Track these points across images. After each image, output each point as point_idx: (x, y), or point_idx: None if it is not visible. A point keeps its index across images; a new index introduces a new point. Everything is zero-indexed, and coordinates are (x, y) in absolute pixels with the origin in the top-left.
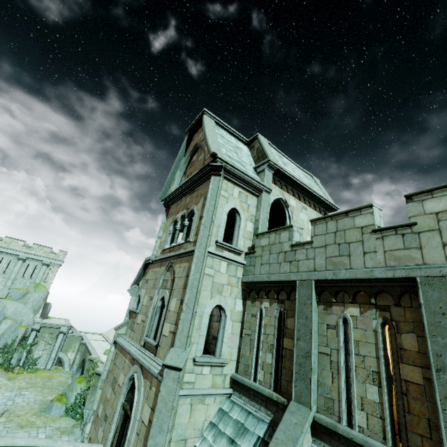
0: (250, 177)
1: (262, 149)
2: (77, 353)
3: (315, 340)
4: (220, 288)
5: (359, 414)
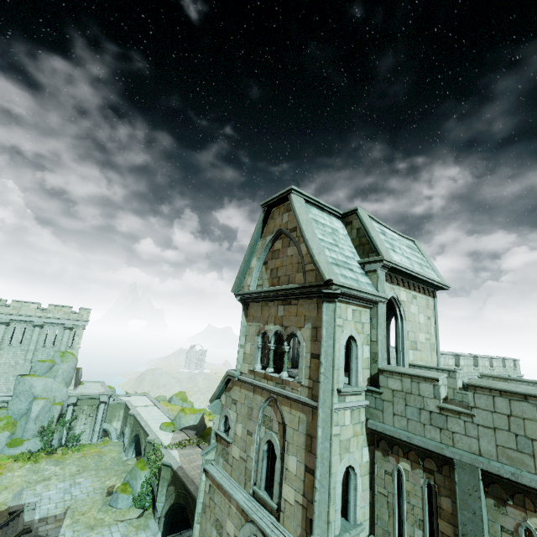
0: (366, 293)
1: (368, 234)
2: (123, 422)
3: None
4: (347, 445)
5: None
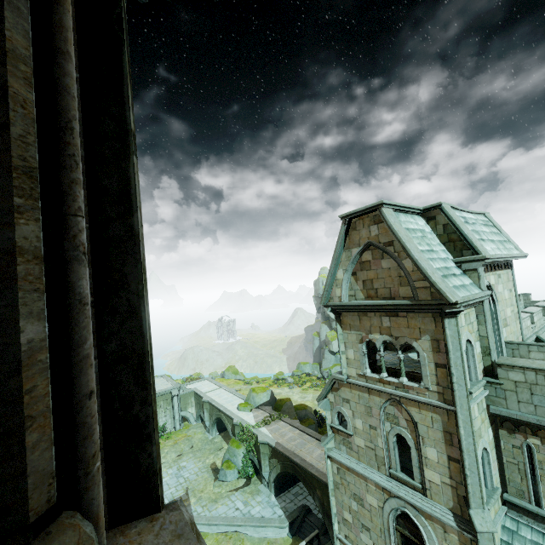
0: (477, 298)
1: (459, 231)
2: (197, 407)
3: None
4: (479, 432)
5: None
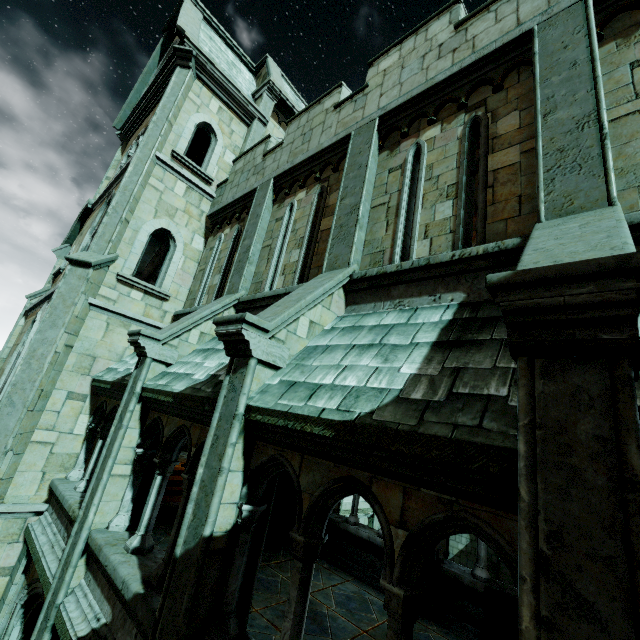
0: (236, 89)
1: (268, 72)
2: None
3: (260, 236)
4: (171, 211)
5: (279, 280)
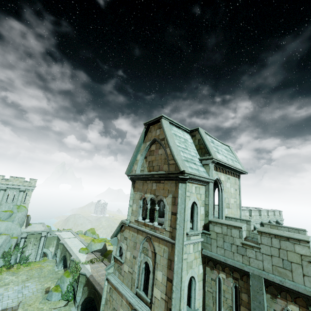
0: (203, 177)
1: (204, 143)
2: (56, 247)
3: None
4: (191, 264)
5: None
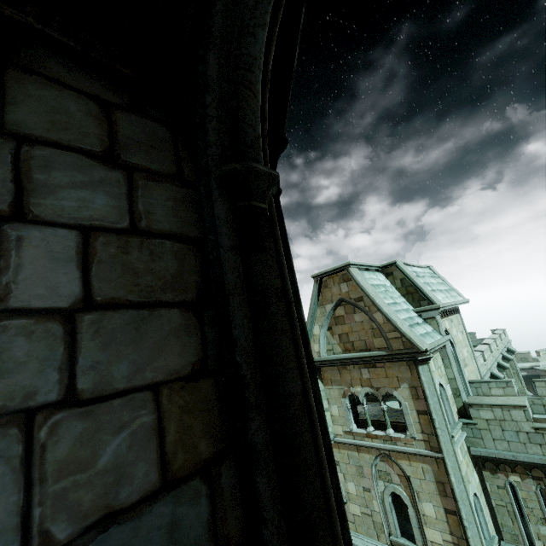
0: (440, 343)
1: (415, 284)
2: None
3: None
4: (467, 477)
5: None
